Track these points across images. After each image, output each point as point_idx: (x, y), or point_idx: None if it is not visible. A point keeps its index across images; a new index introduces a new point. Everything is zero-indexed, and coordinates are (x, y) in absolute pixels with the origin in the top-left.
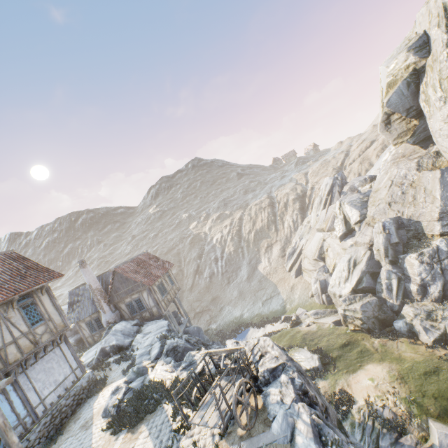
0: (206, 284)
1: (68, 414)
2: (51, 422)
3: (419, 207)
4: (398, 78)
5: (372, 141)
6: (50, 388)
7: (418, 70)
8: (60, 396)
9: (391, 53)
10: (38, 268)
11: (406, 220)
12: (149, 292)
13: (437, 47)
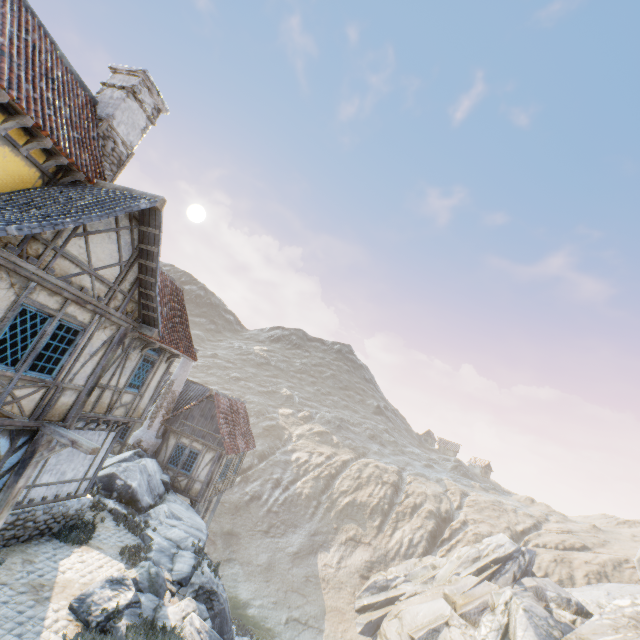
0: (239, 501)
1: (23, 537)
2: (6, 527)
3: None
4: None
5: (586, 545)
6: (51, 477)
7: None
8: (45, 499)
9: None
10: (186, 329)
11: None
12: (215, 459)
13: None
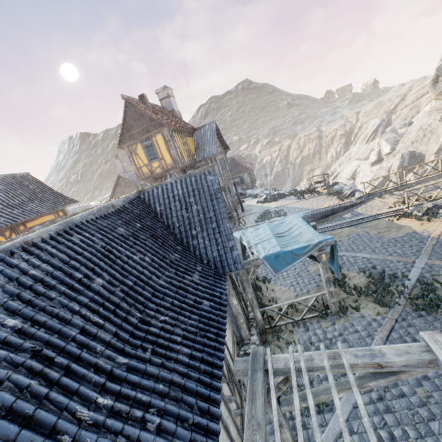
0: None
1: None
2: None
3: (429, 146)
4: None
5: None
6: None
7: None
8: None
9: None
10: None
11: (417, 154)
12: (248, 174)
13: None
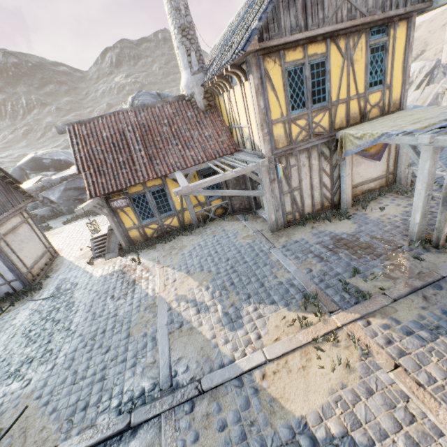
0: None
1: None
2: None
3: None
4: None
5: (422, 50)
6: None
7: None
8: None
9: None
10: None
11: None
12: None
13: None
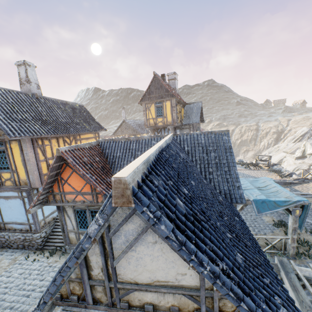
0: None
1: None
2: None
3: None
4: None
5: None
6: None
7: None
8: None
9: None
10: None
11: None
12: None
13: None
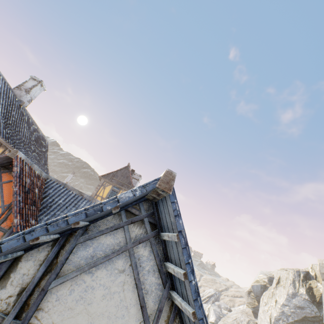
0: None
1: None
2: None
3: None
4: (260, 281)
5: (242, 296)
6: None
7: (266, 286)
8: None
9: (264, 270)
10: None
11: None
12: None
13: (272, 286)
